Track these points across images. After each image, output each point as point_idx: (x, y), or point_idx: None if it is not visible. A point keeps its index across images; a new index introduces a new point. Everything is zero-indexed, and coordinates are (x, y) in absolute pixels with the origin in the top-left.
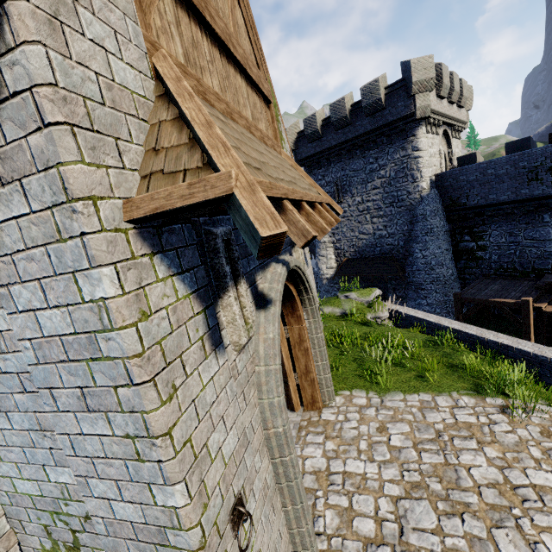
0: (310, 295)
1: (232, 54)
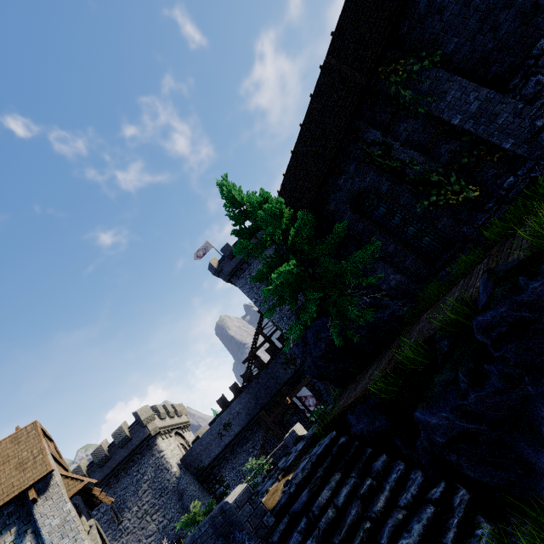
0: (107, 543)
1: (61, 463)
